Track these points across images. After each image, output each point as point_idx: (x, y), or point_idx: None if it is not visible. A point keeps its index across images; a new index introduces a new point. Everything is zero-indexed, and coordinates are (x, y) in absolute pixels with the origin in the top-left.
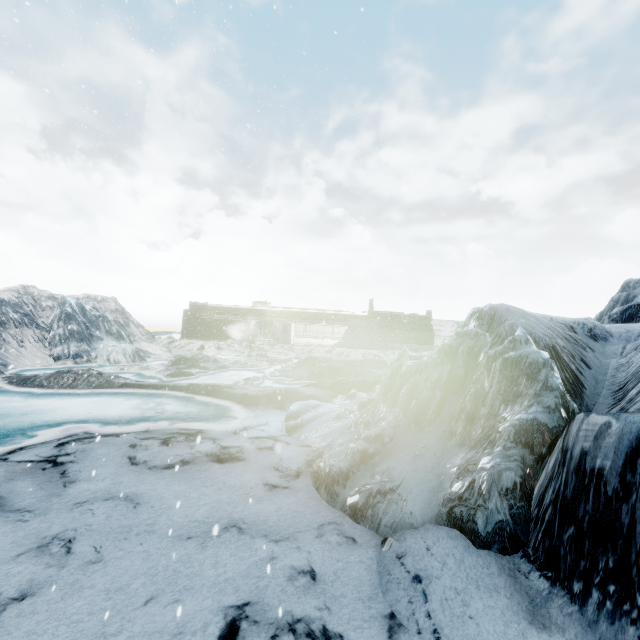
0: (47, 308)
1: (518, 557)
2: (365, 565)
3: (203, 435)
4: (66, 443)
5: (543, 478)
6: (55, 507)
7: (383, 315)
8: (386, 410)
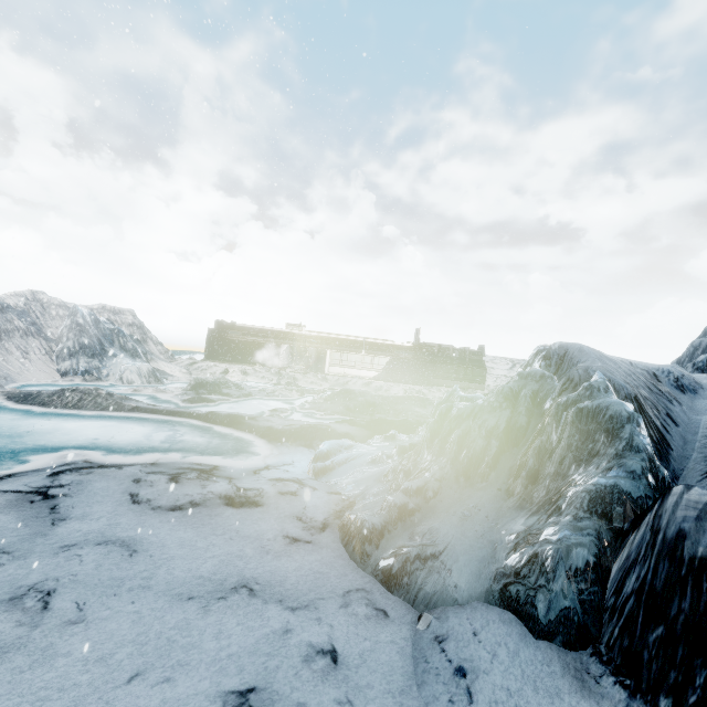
0: (57, 317)
1: (587, 655)
2: (397, 647)
3: (218, 472)
4: (61, 473)
5: (624, 560)
6: (38, 549)
7: (430, 347)
8: (431, 459)
